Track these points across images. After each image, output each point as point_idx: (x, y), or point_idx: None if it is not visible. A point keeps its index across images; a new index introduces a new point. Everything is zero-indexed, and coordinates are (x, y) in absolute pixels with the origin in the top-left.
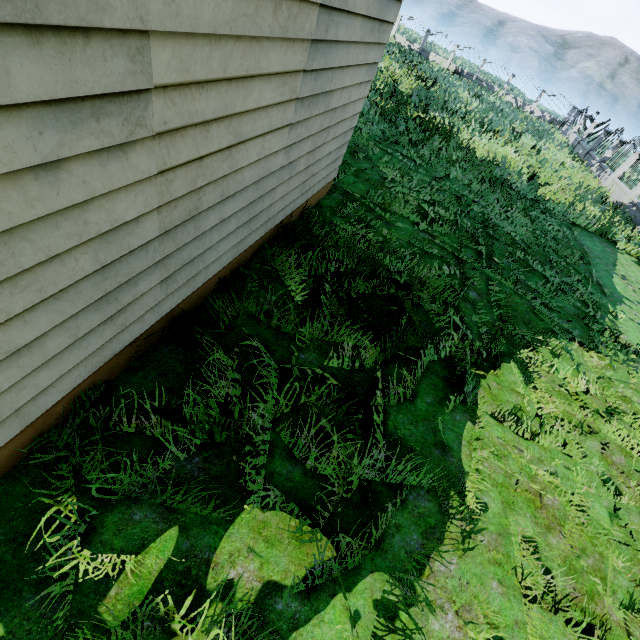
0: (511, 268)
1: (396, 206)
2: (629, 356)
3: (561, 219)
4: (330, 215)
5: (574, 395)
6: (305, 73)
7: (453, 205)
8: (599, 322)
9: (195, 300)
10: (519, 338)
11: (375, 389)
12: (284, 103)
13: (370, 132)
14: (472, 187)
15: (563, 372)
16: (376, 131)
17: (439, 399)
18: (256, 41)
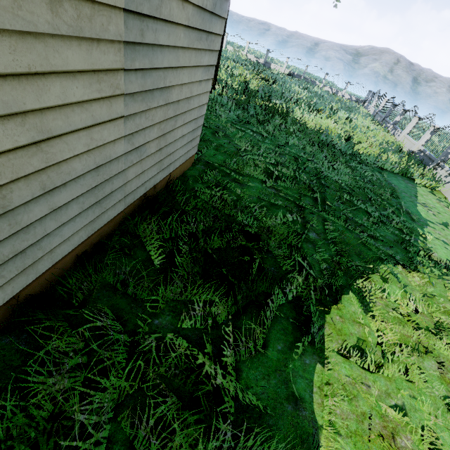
0: (341, 208)
1: (247, 170)
2: (442, 271)
3: (373, 166)
4: (193, 182)
5: (406, 316)
6: (127, 72)
7: (293, 164)
8: (414, 244)
9: (47, 281)
10: (354, 269)
11: (227, 345)
12: (107, 98)
13: (228, 117)
14: (306, 150)
15: (394, 296)
16: (232, 116)
17: (289, 344)
18: (33, 37)
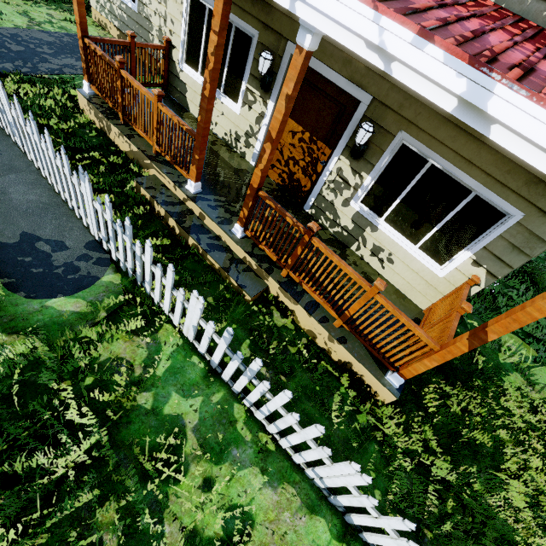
0: None
1: None
2: None
3: None
4: None
5: None
6: None
7: None
8: None
9: None
10: None
11: None
12: None
13: None
14: None
15: None
16: None
17: None
18: None
